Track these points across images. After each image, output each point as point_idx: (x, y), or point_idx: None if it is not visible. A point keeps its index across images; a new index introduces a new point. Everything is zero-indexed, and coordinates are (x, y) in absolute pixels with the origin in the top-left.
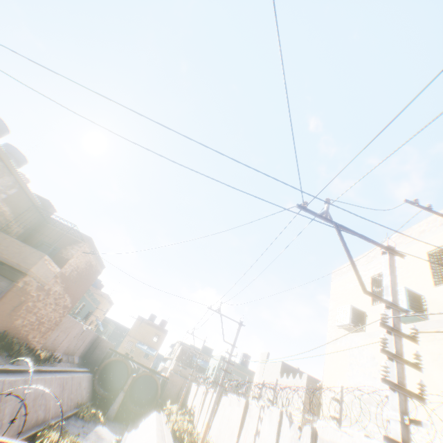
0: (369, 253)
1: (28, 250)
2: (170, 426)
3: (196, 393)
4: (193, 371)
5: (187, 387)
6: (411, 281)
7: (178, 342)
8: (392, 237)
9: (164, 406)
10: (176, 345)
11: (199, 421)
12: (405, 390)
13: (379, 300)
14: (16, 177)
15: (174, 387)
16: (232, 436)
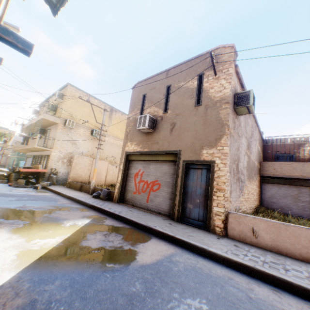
0: None
1: (296, 165)
2: None
3: None
4: None
5: None
6: None
7: None
8: None
9: None
10: None
11: None
12: None
13: None
14: (258, 127)
15: None
16: None
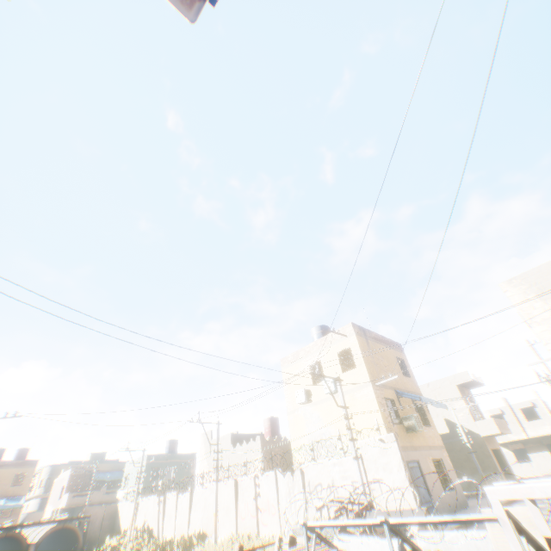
0: (306, 348)
1: None
2: (146, 550)
3: (138, 509)
4: (138, 487)
5: (112, 512)
6: (332, 369)
7: (77, 467)
8: (318, 339)
9: (101, 547)
10: (43, 474)
11: (165, 530)
12: (354, 439)
13: (342, 407)
14: None
15: (94, 523)
16: (230, 511)
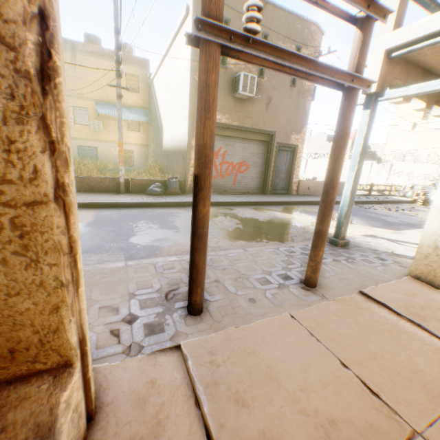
0: None
1: None
2: None
3: None
4: None
5: None
6: None
7: None
8: None
9: None
10: None
11: None
12: None
13: None
14: None
15: None
16: None
